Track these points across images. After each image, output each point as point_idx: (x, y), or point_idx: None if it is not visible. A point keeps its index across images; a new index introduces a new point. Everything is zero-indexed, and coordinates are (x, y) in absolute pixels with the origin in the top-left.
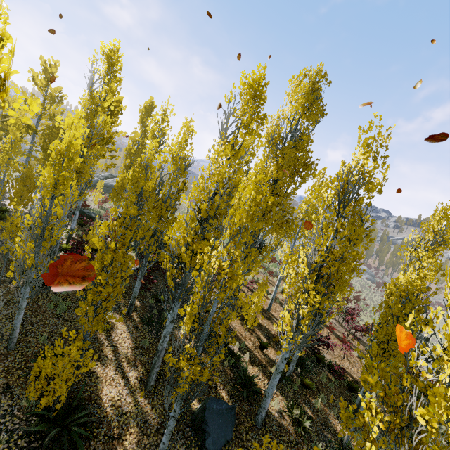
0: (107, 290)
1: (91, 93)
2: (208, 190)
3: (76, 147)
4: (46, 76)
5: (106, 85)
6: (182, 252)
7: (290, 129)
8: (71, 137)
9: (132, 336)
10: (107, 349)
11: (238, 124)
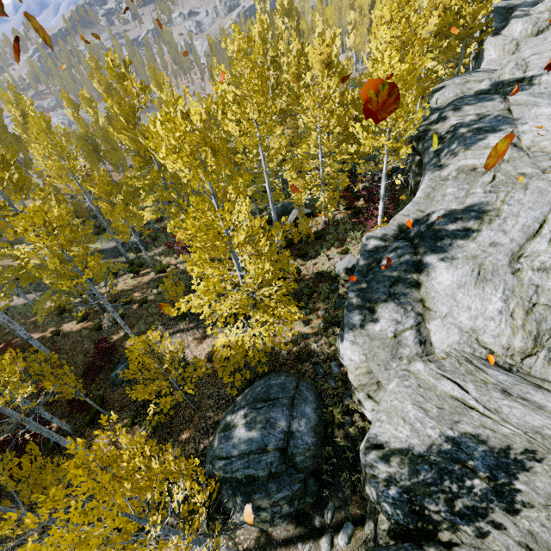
0: None
1: None
2: None
3: None
4: None
5: None
6: None
7: None
8: None
9: None
10: None
11: None
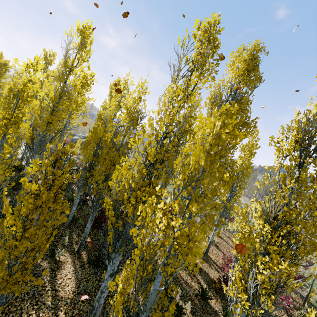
0: (24, 244)
1: (65, 59)
2: (157, 133)
3: (31, 89)
4: (45, 62)
5: (77, 53)
6: (125, 198)
7: (231, 91)
8: (28, 80)
9: (77, 278)
10: (47, 294)
11: (190, 67)
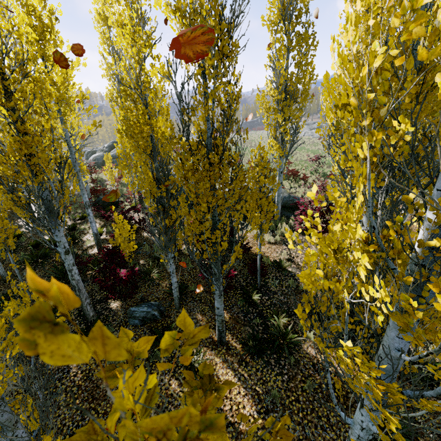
0: None
1: None
2: None
3: None
4: None
5: None
6: None
7: None
8: None
9: (247, 387)
10: None
11: None
